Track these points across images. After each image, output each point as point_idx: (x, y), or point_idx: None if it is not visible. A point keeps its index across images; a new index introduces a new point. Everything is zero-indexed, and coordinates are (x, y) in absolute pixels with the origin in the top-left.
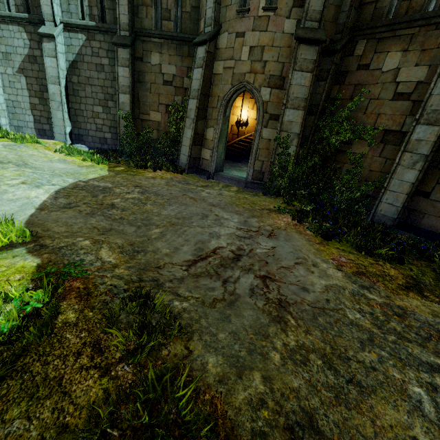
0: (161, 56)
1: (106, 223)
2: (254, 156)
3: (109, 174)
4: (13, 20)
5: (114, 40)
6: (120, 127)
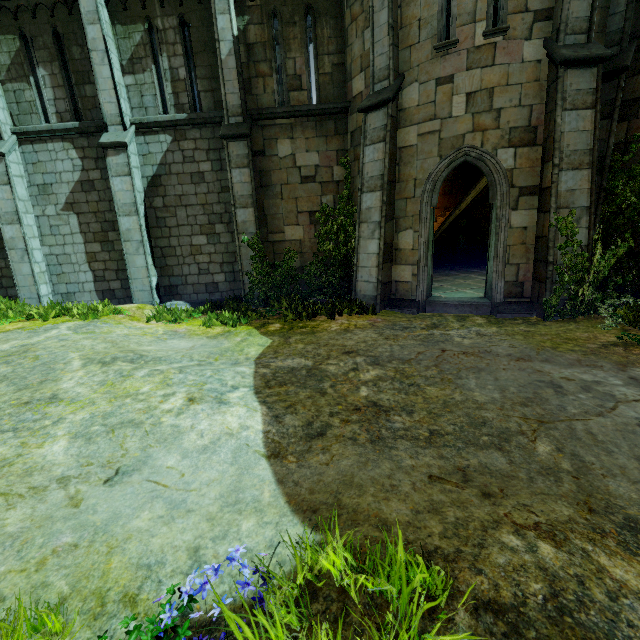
0: (294, 143)
1: (429, 455)
2: (503, 259)
3: (275, 341)
4: (54, 134)
5: (222, 131)
6: (242, 260)
